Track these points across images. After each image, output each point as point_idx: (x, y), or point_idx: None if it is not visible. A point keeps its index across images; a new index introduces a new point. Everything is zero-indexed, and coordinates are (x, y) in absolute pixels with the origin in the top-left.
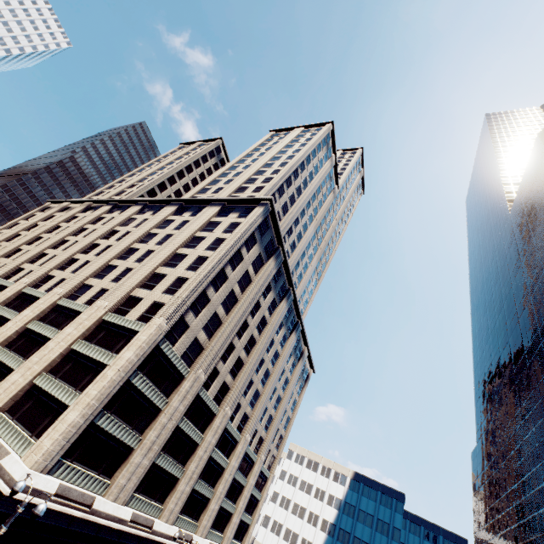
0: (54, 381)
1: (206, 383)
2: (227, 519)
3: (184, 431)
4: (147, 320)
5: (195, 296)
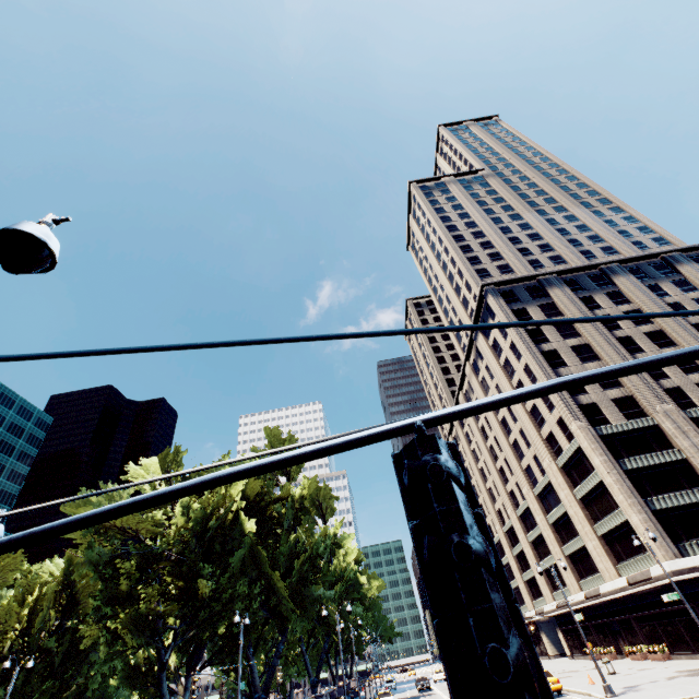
0: (603, 521)
1: (683, 406)
2: None
3: None
4: (572, 435)
5: None
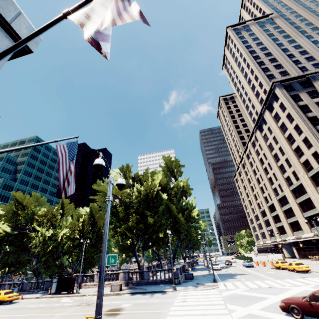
0: None
1: None
2: None
3: None
4: None
5: (318, 136)
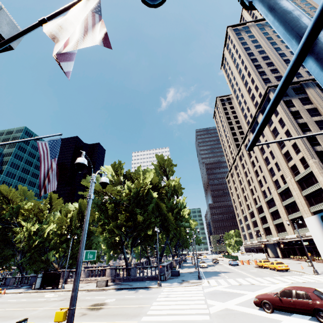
0: (316, 206)
1: None
2: None
3: None
4: (308, 166)
5: (307, 142)
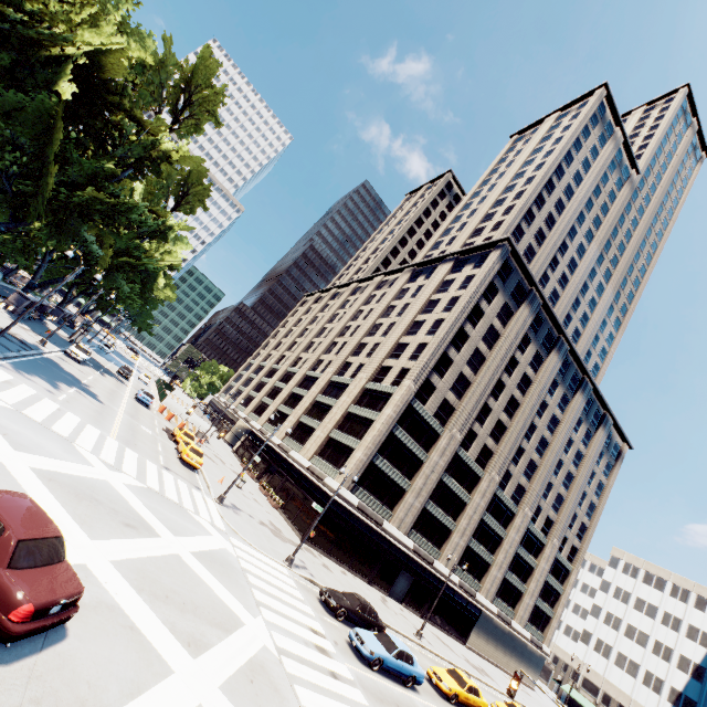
0: (342, 434)
1: (463, 444)
2: (516, 597)
3: (448, 487)
4: (398, 384)
5: (437, 358)
